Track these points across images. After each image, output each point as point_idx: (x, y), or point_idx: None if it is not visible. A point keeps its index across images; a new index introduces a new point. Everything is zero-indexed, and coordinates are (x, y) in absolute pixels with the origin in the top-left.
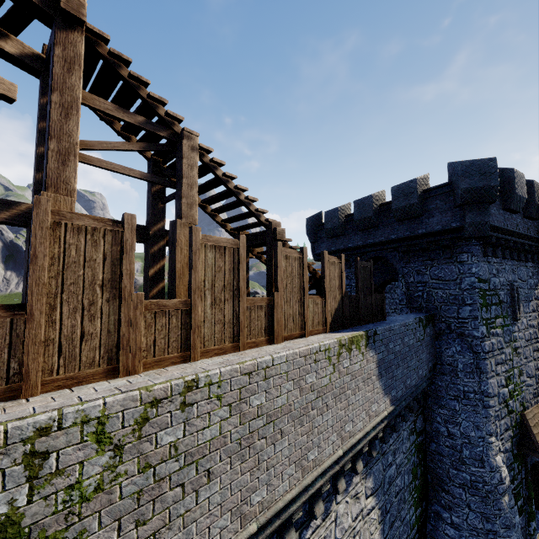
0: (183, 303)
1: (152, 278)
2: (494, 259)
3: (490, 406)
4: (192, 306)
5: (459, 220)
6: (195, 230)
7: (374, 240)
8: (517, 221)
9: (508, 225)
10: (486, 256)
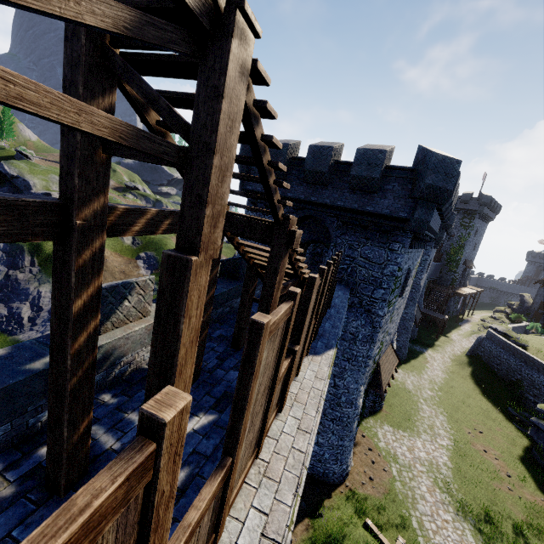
0: (222, 479)
1: (75, 317)
2: (411, 249)
3: (368, 365)
4: (232, 470)
5: (408, 211)
6: (265, 329)
7: (318, 199)
8: (435, 218)
9: (432, 222)
10: (410, 248)
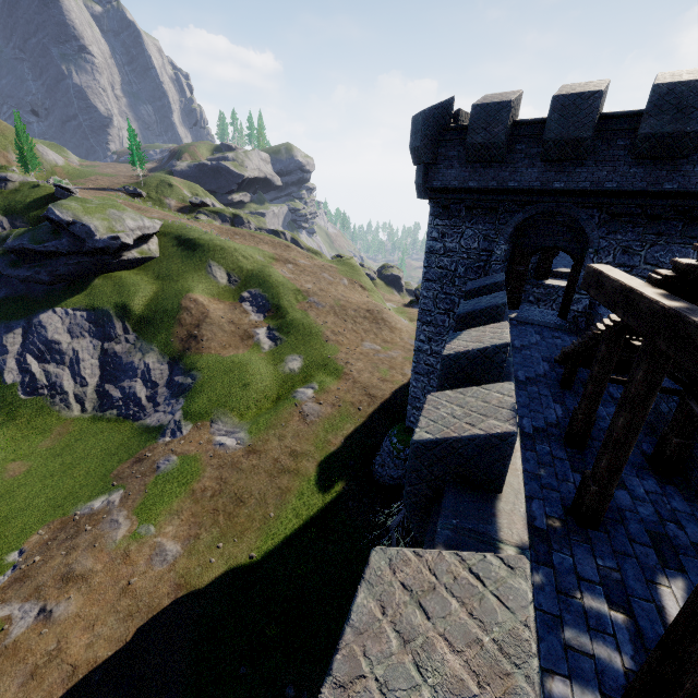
0: None
1: None
2: None
3: None
4: None
5: None
6: None
7: (568, 184)
8: None
9: None
10: None
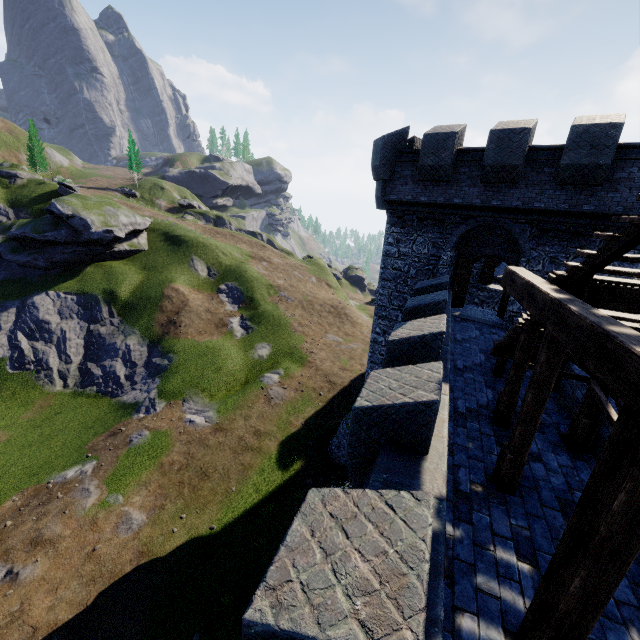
0: None
1: None
2: None
3: None
4: None
5: None
6: None
7: (503, 203)
8: None
9: None
10: None
